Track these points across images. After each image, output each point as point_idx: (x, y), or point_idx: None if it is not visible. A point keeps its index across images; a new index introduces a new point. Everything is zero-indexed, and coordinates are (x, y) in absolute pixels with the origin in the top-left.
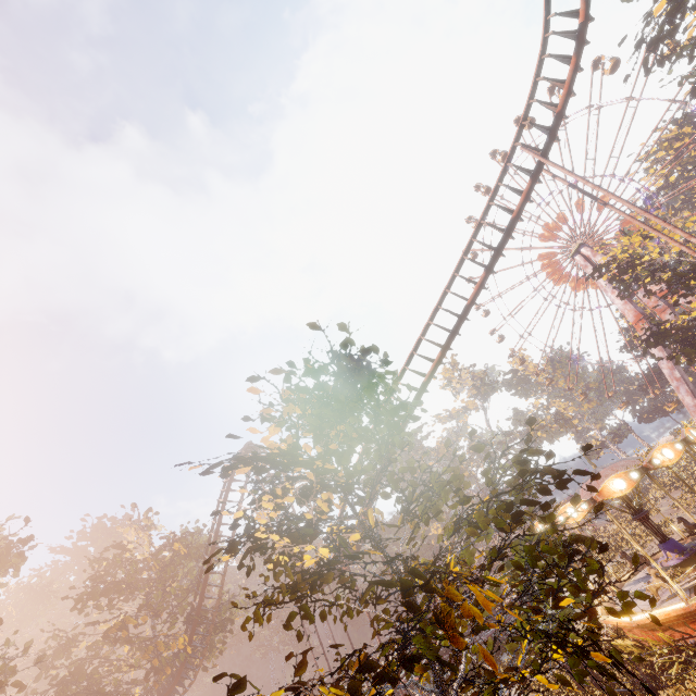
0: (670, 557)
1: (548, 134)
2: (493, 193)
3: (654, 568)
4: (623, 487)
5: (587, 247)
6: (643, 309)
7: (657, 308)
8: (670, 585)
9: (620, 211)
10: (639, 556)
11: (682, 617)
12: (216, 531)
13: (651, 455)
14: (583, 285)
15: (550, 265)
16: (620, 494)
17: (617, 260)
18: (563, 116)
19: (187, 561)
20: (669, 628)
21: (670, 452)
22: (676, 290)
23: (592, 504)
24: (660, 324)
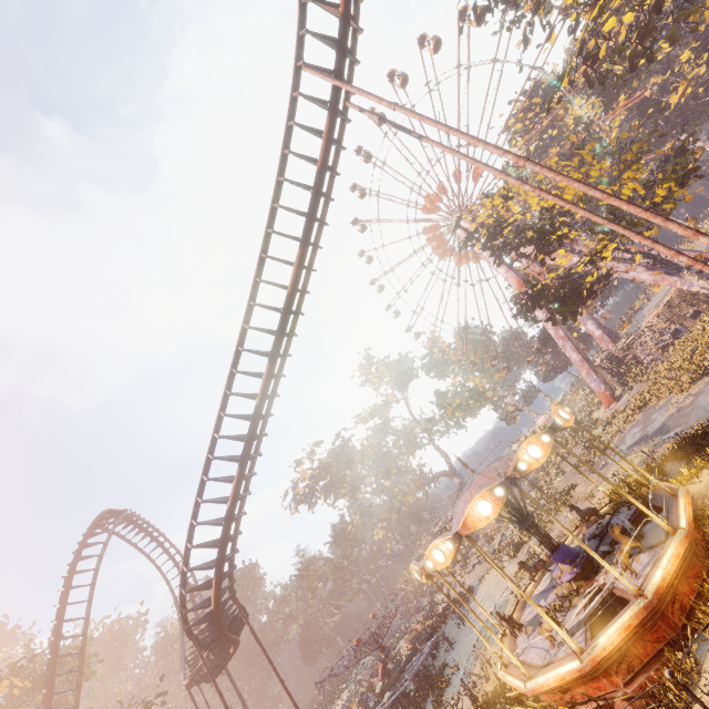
0: (563, 570)
1: (336, 48)
2: (284, 136)
3: (542, 606)
4: (489, 511)
5: (465, 219)
6: (526, 275)
7: (536, 272)
8: (563, 626)
9: (437, 143)
10: (538, 562)
11: (580, 676)
12: (54, 652)
13: (516, 458)
14: (470, 259)
15: (437, 243)
16: (487, 521)
17: (485, 226)
18: (356, 27)
19: (29, 698)
20: (566, 701)
21: (537, 450)
22: (544, 250)
23: (457, 541)
24: (534, 286)
